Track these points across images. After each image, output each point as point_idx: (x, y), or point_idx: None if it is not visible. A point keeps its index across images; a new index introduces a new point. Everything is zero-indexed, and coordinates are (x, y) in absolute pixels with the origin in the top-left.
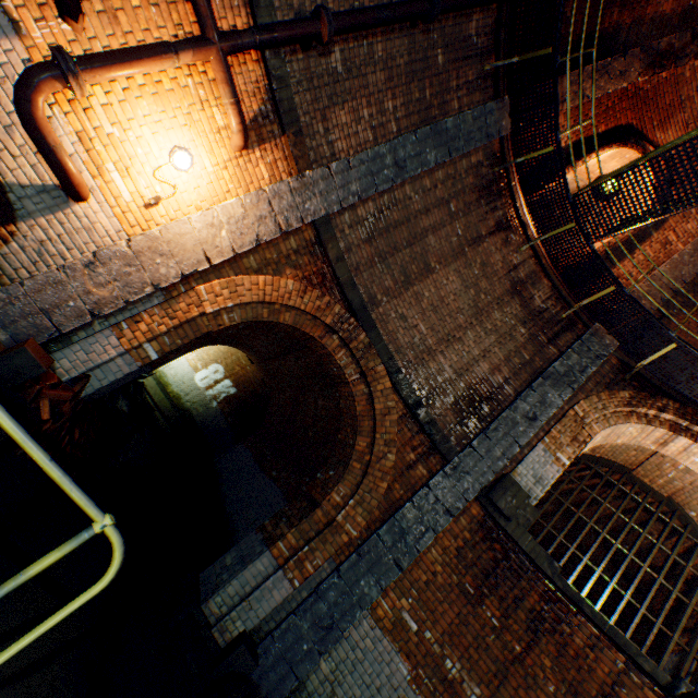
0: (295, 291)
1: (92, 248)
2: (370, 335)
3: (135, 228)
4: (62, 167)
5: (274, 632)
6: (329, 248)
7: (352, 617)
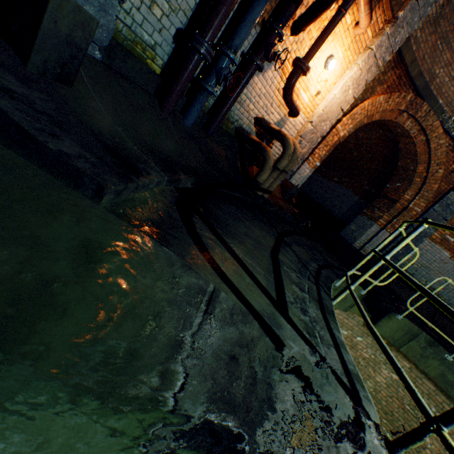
0: (383, 101)
1: (295, 133)
2: (429, 104)
3: (309, 113)
4: (297, 112)
5: (385, 249)
6: (406, 58)
7: (420, 241)
